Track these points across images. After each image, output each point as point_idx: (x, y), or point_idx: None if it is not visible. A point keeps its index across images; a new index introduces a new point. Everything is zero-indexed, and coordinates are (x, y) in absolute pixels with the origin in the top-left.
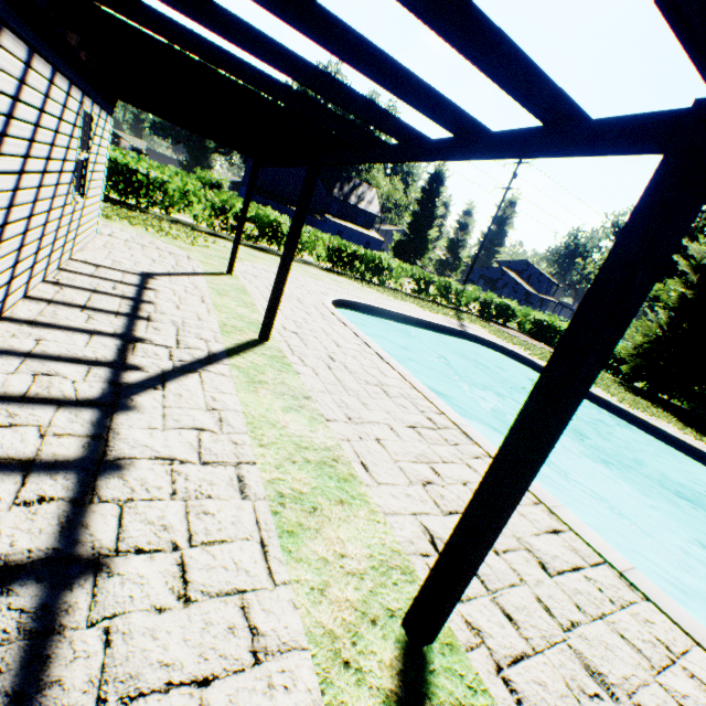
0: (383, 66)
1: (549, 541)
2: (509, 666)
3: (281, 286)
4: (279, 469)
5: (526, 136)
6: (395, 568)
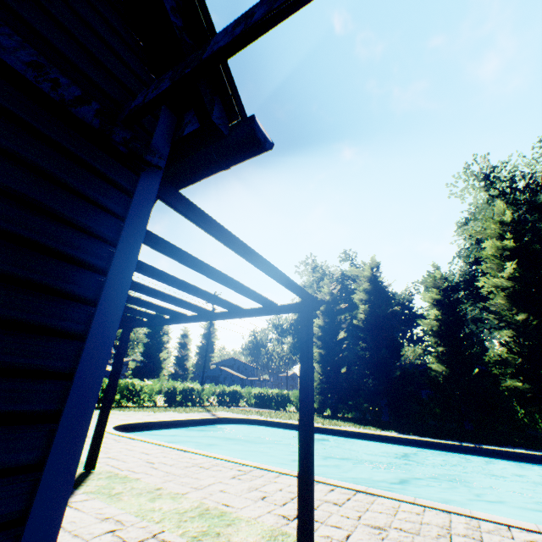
0: (204, 294)
1: (332, 494)
2: (347, 540)
3: (107, 414)
4: (181, 527)
5: (259, 309)
6: (278, 535)
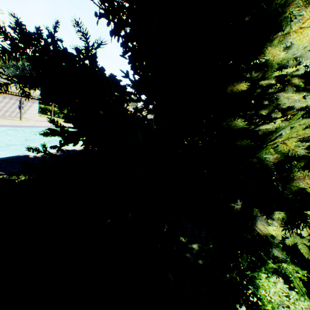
0: None
1: None
2: None
3: (21, 113)
4: None
5: None
6: None
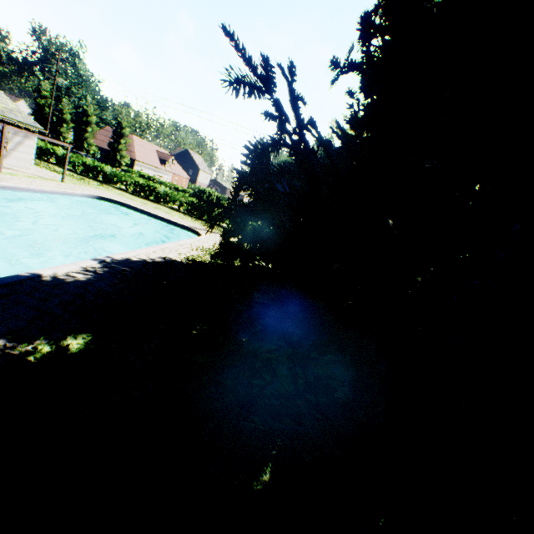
0: None
1: None
2: None
3: (1, 157)
4: None
5: None
6: None
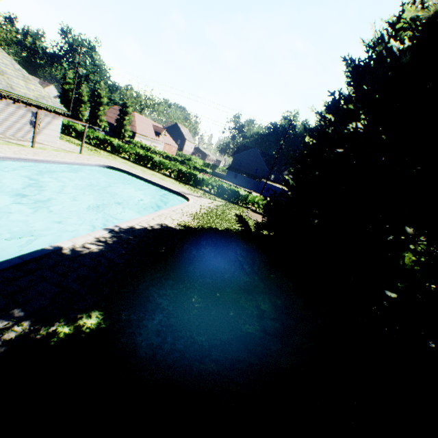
0: None
1: None
2: None
3: (34, 135)
4: None
5: None
6: None
